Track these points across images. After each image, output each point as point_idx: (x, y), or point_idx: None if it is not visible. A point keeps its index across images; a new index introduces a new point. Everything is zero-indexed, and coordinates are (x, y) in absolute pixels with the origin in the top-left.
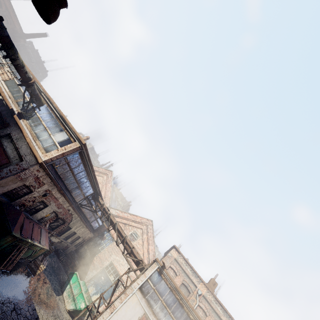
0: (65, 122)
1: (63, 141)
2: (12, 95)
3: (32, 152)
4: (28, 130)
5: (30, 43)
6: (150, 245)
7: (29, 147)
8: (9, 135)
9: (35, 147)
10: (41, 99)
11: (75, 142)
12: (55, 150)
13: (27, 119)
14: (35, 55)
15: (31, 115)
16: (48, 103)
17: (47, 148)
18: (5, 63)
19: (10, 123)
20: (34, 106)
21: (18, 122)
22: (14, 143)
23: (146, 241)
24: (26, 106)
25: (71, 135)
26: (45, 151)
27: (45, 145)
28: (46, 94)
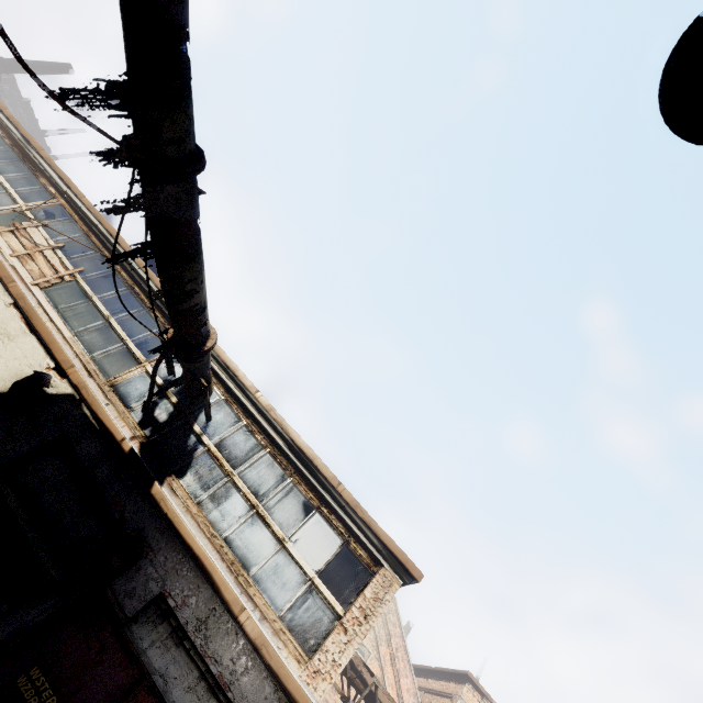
0: (316, 477)
1: (337, 568)
2: (90, 356)
3: (284, 696)
4: (207, 537)
5: (7, 80)
6: (401, 677)
7: (269, 669)
8: (157, 603)
9: (263, 634)
10: (211, 379)
11: (383, 571)
12: (334, 631)
13: (176, 470)
14: (20, 113)
15: (187, 450)
16: (224, 384)
17: (296, 618)
18: (25, 206)
19: (145, 533)
20: (181, 403)
21: (178, 526)
22: (192, 649)
23: (389, 665)
24: (155, 403)
25: (350, 529)
26: (295, 640)
27: (285, 601)
28: (216, 351)
